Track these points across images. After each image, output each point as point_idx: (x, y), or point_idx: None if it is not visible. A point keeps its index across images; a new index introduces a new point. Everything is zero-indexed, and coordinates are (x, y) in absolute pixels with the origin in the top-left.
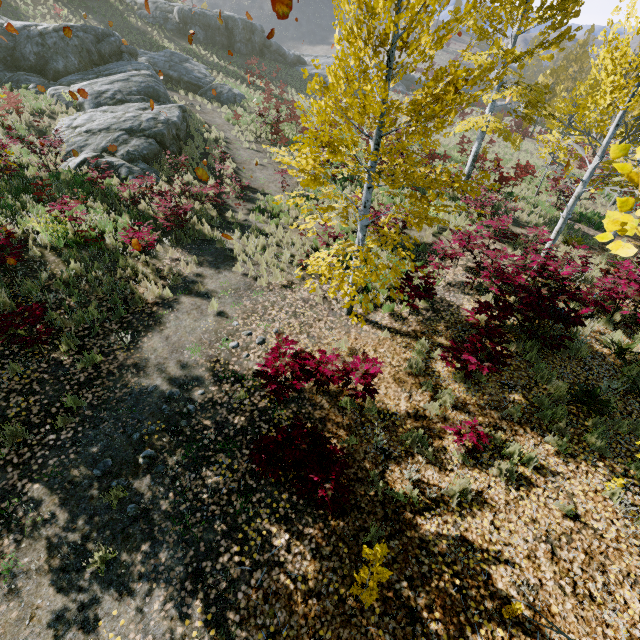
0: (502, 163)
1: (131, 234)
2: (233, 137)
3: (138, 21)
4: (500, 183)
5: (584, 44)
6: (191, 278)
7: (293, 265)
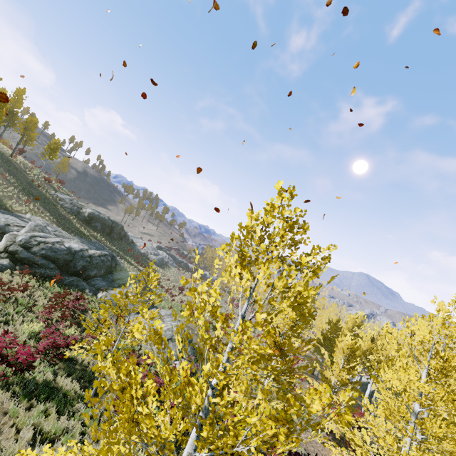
0: None
1: None
2: None
3: (62, 209)
4: None
5: None
6: None
7: None
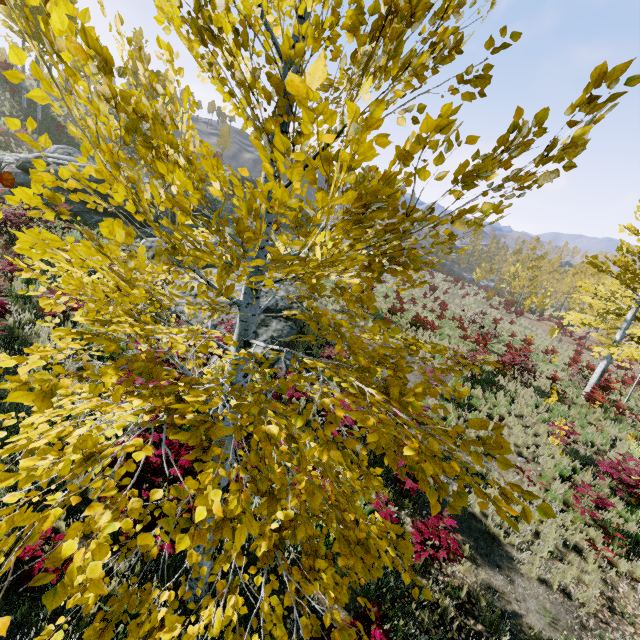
0: (535, 345)
1: (425, 535)
2: (319, 304)
3: None
4: (604, 390)
5: (533, 248)
6: (493, 602)
7: (568, 549)
